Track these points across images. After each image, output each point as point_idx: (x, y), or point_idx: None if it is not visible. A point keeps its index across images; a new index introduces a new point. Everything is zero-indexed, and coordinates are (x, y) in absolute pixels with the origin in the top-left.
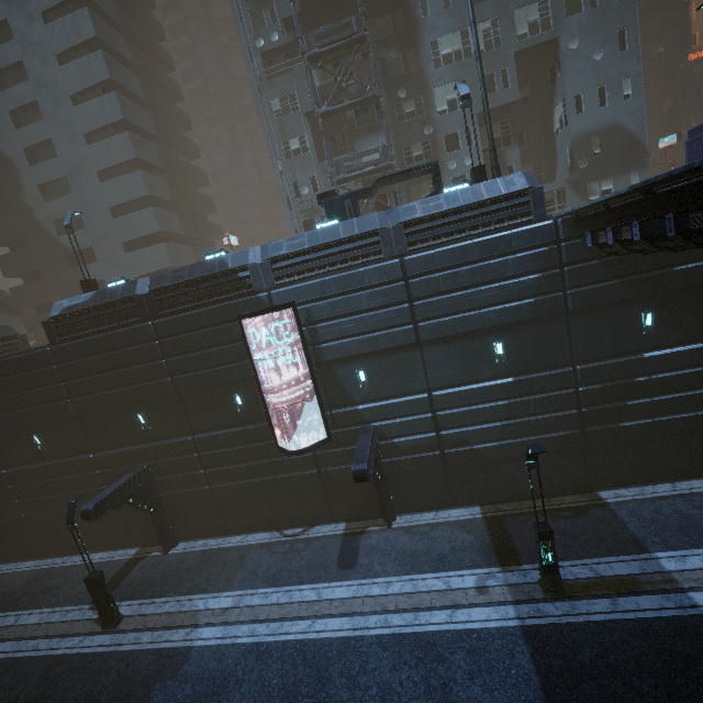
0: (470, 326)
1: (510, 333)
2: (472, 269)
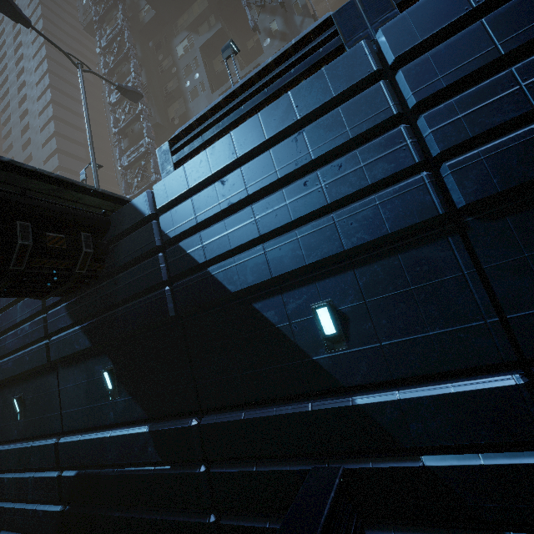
0: (0, 375)
1: (26, 385)
2: (2, 316)
